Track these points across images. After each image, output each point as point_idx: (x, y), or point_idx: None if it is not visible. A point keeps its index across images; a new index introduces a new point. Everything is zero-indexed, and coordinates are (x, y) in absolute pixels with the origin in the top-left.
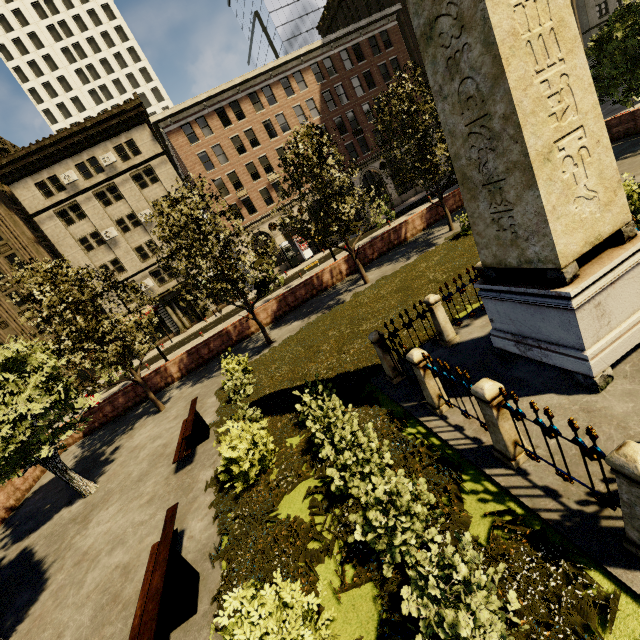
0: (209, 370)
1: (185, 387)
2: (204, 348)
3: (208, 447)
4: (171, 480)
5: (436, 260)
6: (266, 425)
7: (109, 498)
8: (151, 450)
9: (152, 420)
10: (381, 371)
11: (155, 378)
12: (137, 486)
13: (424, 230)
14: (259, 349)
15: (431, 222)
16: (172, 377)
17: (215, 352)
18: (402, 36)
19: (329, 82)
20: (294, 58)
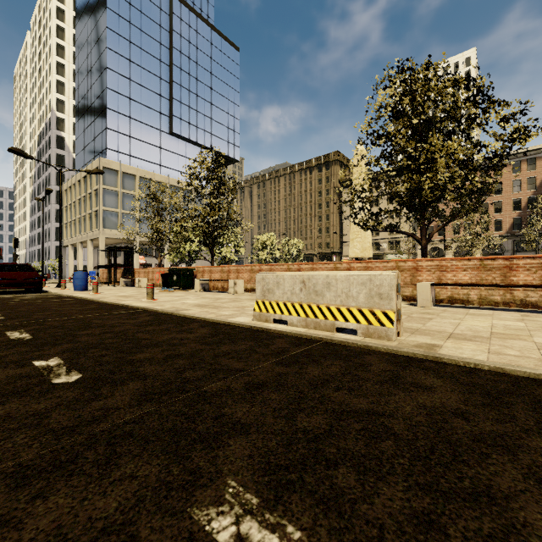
0: None
1: None
2: None
3: None
4: None
5: None
6: None
7: None
8: None
9: None
10: None
11: None
12: None
13: None
14: None
15: None
16: None
17: None
18: None
19: None
20: (533, 149)
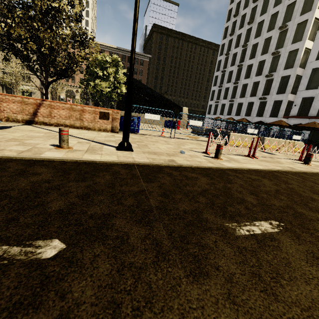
0: None
1: None
2: None
3: None
4: None
5: None
6: None
7: None
8: None
9: None
10: None
11: None
12: None
13: None
14: None
15: None
16: None
17: None
18: (150, 65)
19: None
20: (104, 45)
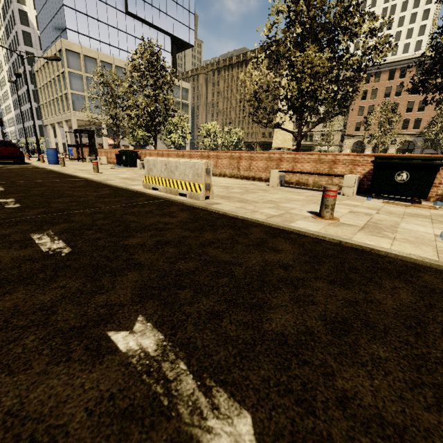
0: None
1: None
2: None
3: None
4: None
5: None
6: None
7: None
8: None
9: None
10: None
11: None
12: None
13: None
14: None
15: None
16: None
17: None
18: None
19: None
20: None
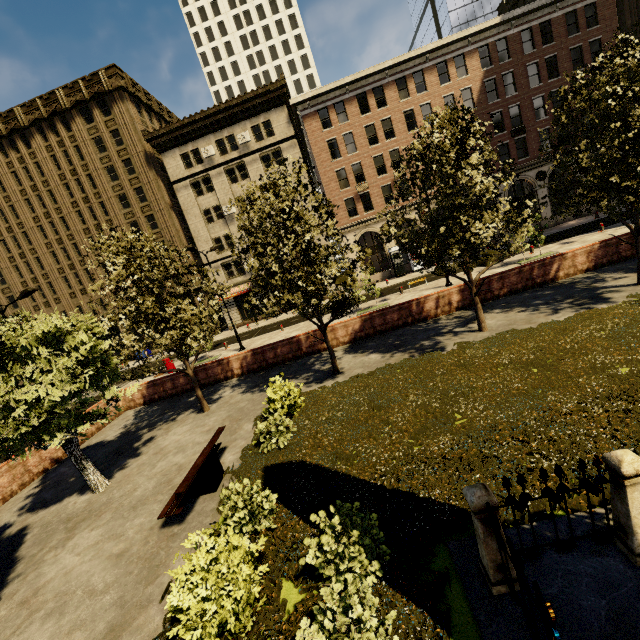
0: (266, 379)
1: (237, 390)
2: (270, 351)
3: (207, 508)
4: (152, 536)
5: (608, 330)
6: (261, 547)
7: (103, 513)
8: (167, 465)
9: (192, 419)
10: (472, 529)
11: (216, 368)
12: (127, 516)
13: (588, 271)
14: (322, 376)
15: (602, 262)
16: (232, 372)
17: (280, 358)
18: (616, 10)
19: (497, 68)
20: (460, 39)
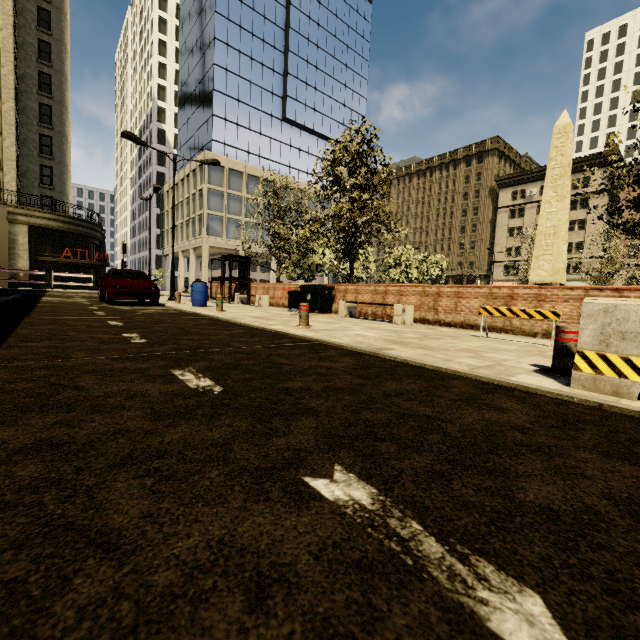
0: None
1: None
2: None
3: None
4: None
5: None
6: None
7: None
8: None
9: None
10: None
11: None
12: None
13: None
14: None
15: None
16: None
17: None
18: None
19: None
20: None
